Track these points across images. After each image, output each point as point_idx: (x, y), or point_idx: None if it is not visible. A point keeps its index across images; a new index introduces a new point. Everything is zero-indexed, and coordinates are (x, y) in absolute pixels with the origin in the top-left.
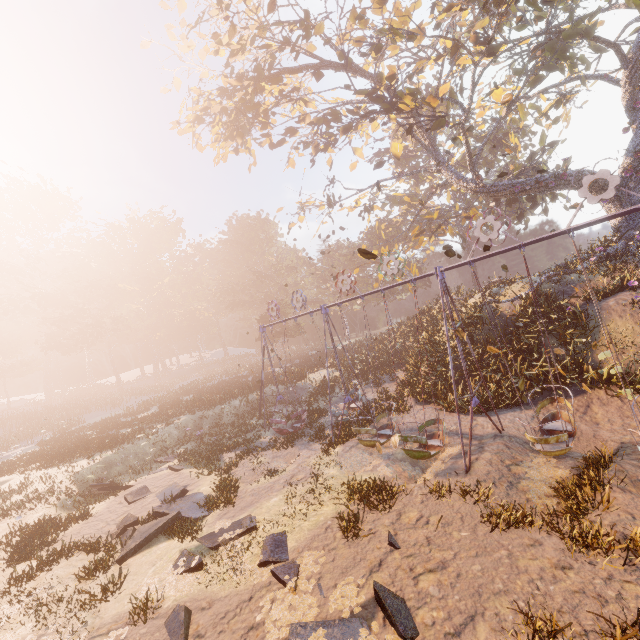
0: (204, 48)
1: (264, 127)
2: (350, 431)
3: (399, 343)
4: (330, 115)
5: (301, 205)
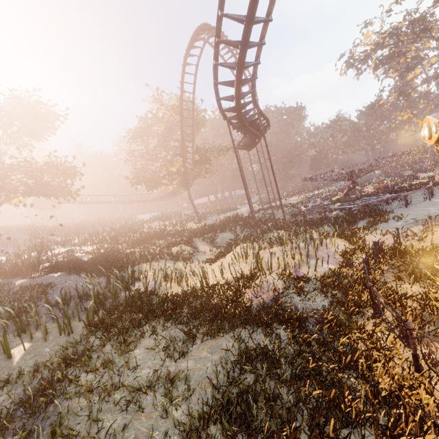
0: (364, 34)
1: (383, 65)
2: (435, 168)
3: (411, 157)
4: (413, 57)
5: (379, 96)
